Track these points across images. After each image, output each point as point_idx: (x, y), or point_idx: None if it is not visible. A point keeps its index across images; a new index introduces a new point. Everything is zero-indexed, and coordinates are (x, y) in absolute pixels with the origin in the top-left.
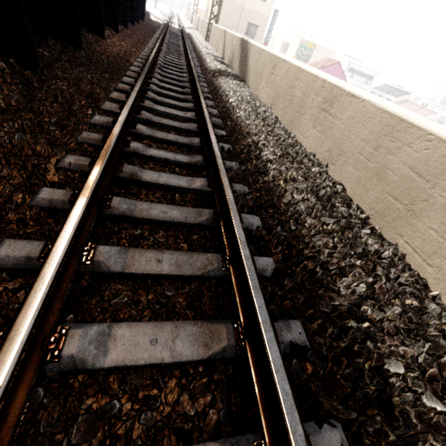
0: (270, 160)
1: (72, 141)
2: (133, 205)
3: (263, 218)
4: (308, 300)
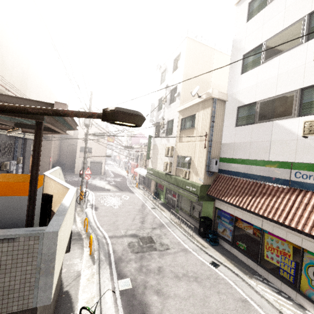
0: None
1: None
2: None
3: None
4: None
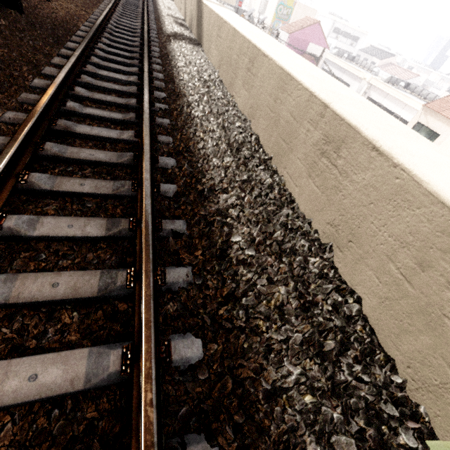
0: (197, 116)
1: (12, 101)
2: (64, 149)
3: (177, 160)
4: (194, 208)
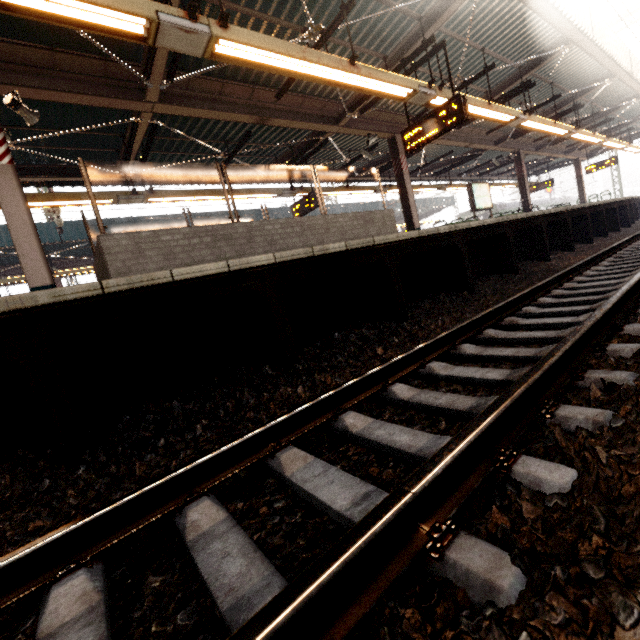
0: None
1: None
2: (501, 333)
3: None
4: None
